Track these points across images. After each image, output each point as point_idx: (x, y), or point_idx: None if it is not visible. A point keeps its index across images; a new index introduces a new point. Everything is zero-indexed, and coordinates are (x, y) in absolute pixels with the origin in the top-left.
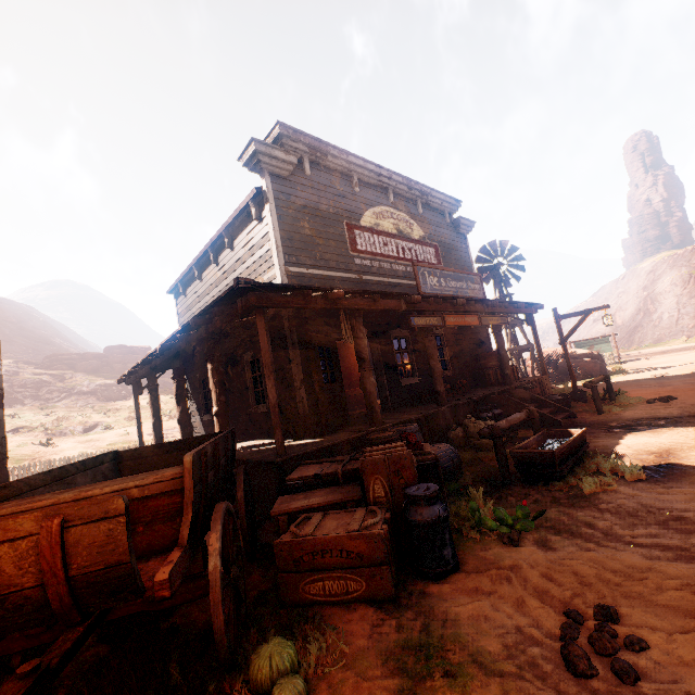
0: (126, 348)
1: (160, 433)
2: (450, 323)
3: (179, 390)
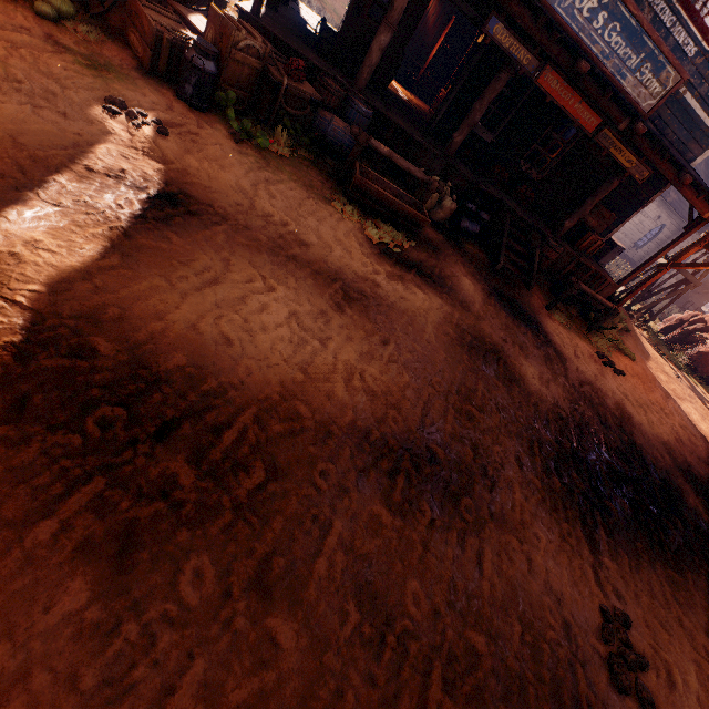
0: None
1: None
2: (546, 84)
3: None
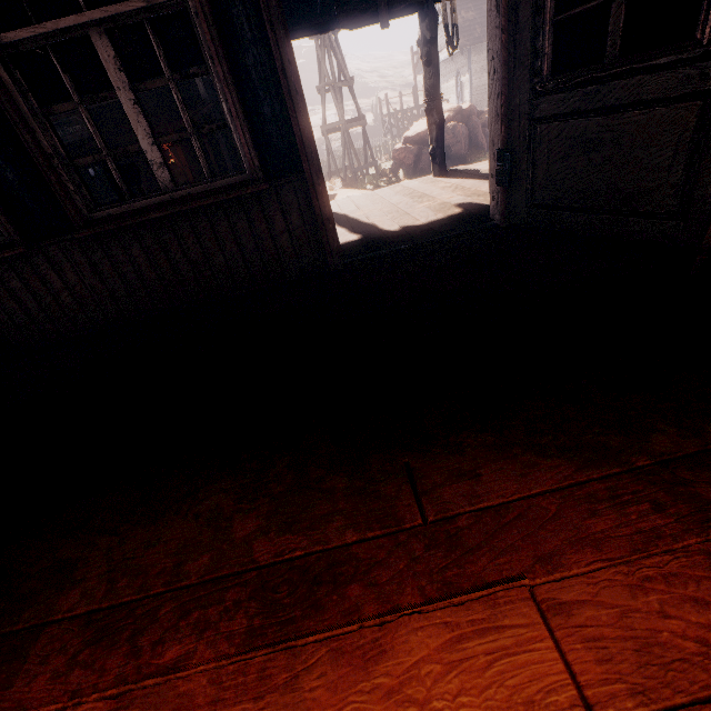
0: (301, 49)
1: None
2: None
3: None
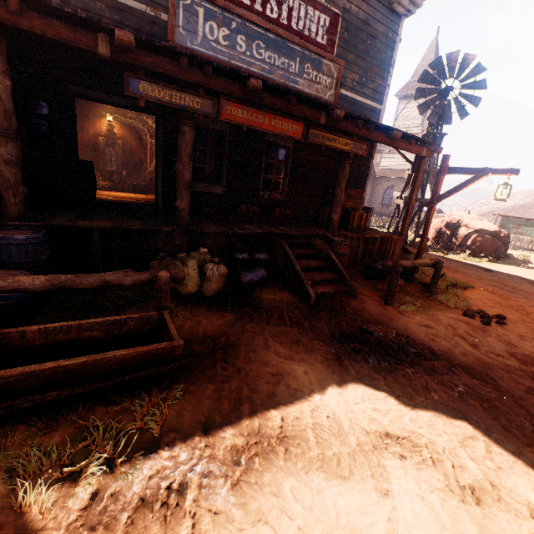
0: None
1: None
2: (233, 117)
3: None
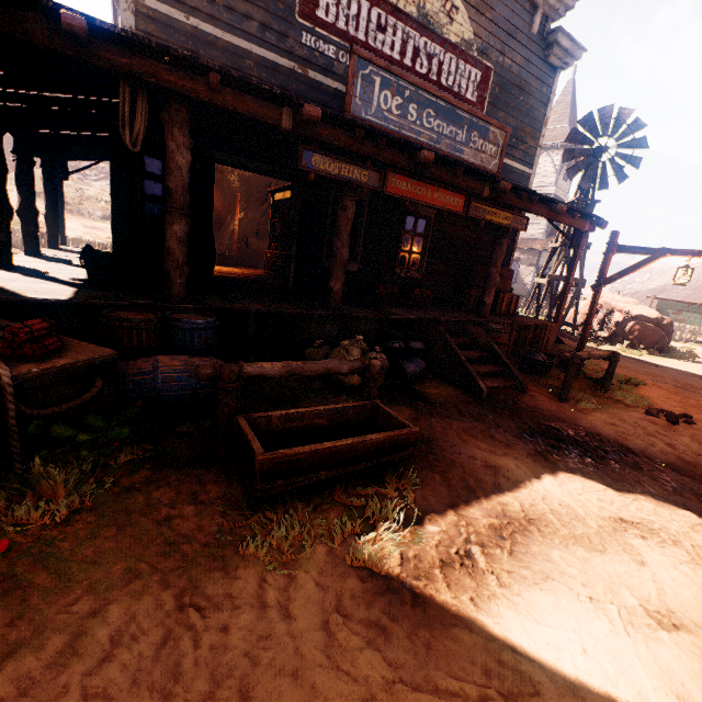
0: None
1: (53, 230)
2: (397, 190)
3: (20, 173)
